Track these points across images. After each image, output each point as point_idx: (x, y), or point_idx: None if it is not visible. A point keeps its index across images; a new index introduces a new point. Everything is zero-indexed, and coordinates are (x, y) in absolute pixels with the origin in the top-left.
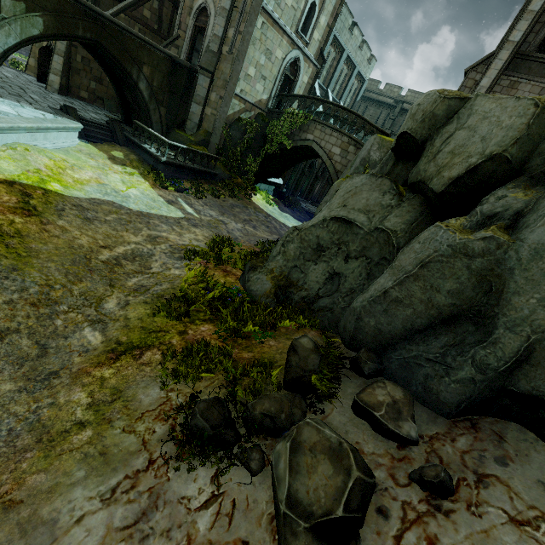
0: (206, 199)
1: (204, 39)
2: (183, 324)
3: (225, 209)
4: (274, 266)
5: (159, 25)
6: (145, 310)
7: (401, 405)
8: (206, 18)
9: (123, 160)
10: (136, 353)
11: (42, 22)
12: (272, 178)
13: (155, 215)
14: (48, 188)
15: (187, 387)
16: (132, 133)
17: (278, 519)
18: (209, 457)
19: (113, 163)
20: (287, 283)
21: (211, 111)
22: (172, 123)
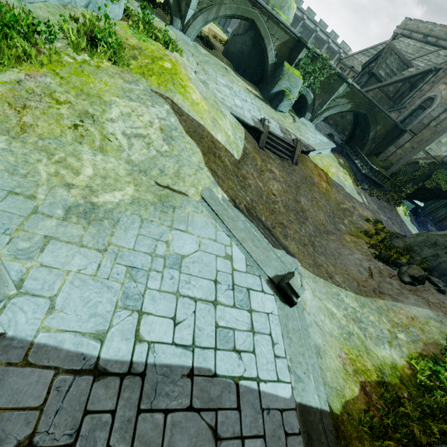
0: (373, 198)
1: (422, 114)
2: (368, 239)
3: (380, 207)
4: (408, 240)
5: (394, 95)
6: (355, 229)
7: (440, 283)
8: (430, 103)
9: (343, 165)
10: (356, 238)
11: (350, 107)
12: (416, 200)
13: (353, 197)
14: (329, 175)
15: (374, 251)
16: (351, 152)
17: (399, 274)
18: (382, 262)
19: (340, 166)
20: (410, 249)
21: (401, 152)
22: (373, 152)
